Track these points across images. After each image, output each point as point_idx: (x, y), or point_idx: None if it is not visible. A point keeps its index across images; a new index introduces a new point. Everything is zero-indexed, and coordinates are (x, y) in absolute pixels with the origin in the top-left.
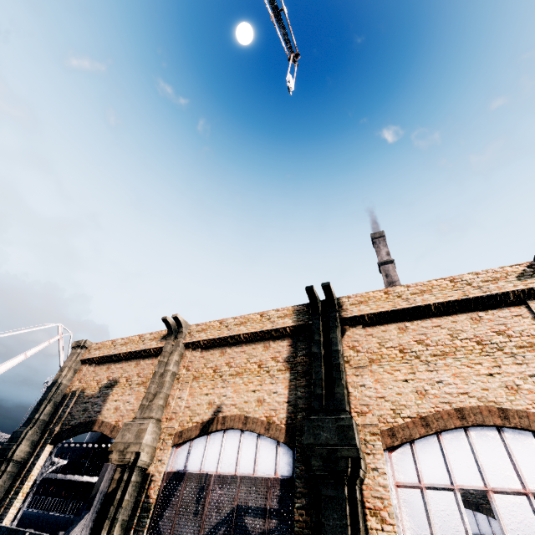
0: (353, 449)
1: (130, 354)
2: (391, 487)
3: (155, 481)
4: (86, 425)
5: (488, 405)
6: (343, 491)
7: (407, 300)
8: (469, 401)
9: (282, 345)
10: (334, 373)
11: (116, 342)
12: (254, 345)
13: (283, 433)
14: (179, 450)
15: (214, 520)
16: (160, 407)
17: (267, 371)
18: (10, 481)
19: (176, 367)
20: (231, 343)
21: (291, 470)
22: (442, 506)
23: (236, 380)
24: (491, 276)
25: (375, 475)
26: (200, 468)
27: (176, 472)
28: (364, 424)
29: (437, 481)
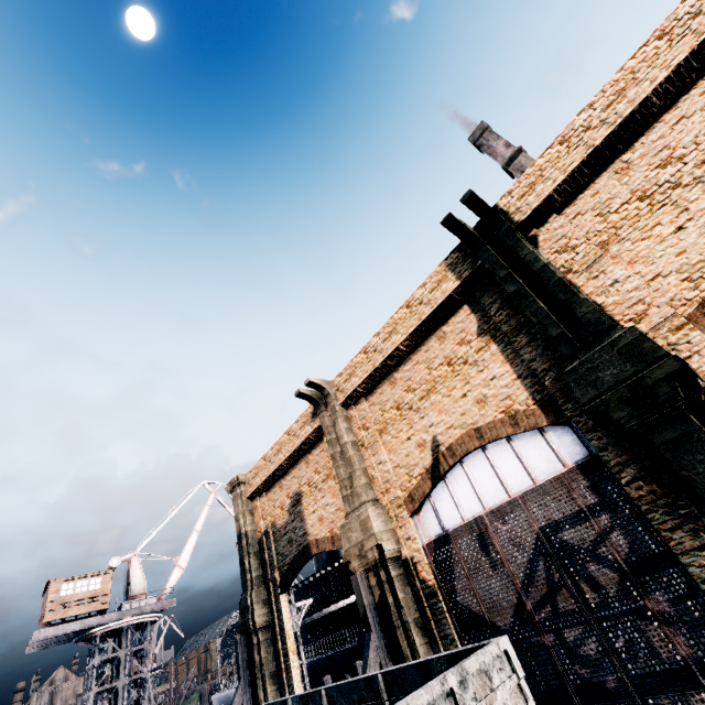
0: (666, 361)
1: (291, 457)
2: None
3: (419, 561)
4: (302, 554)
5: None
6: (688, 421)
7: (604, 123)
8: None
9: (460, 321)
10: (561, 295)
11: (268, 456)
12: (424, 347)
13: (540, 414)
14: (421, 515)
15: (522, 560)
16: (365, 487)
17: (464, 362)
18: (271, 648)
19: (351, 435)
20: (395, 365)
21: (583, 448)
22: None
23: (433, 399)
24: None
25: None
26: (461, 518)
27: (437, 539)
28: (654, 326)
29: None
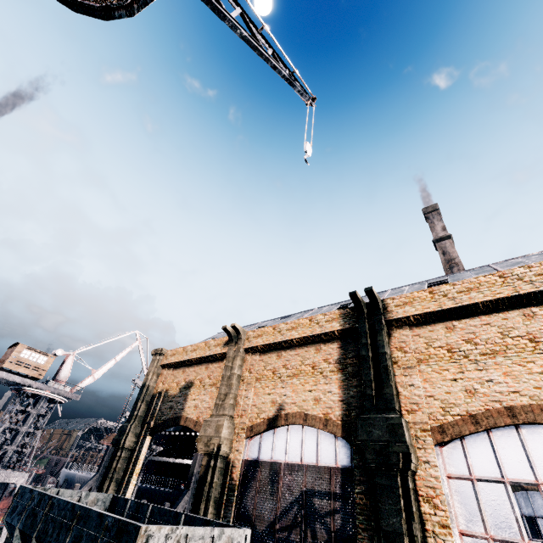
0: (403, 445)
1: (200, 359)
2: (443, 478)
3: (236, 467)
4: (174, 420)
5: (541, 404)
6: (396, 481)
7: (453, 299)
8: (520, 400)
9: (332, 348)
10: (383, 374)
11: (187, 349)
12: (306, 348)
13: (340, 428)
14: (251, 441)
15: (287, 500)
16: (231, 406)
17: (321, 372)
18: (125, 464)
19: (240, 370)
20: (286, 347)
21: (349, 460)
22: (493, 496)
23: (294, 381)
24: None
25: (427, 467)
26: (271, 457)
27: (252, 460)
28: (415, 421)
29: (488, 474)
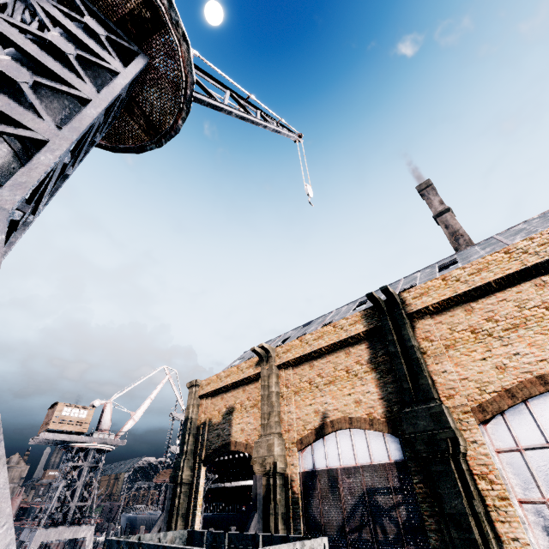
0: (449, 431)
1: (235, 383)
2: (492, 454)
3: (295, 480)
4: (224, 447)
5: None
6: (449, 465)
7: (466, 282)
8: (548, 367)
9: (360, 349)
10: (415, 367)
11: (220, 376)
12: (336, 354)
13: (386, 425)
14: (304, 453)
15: (351, 502)
16: (276, 423)
17: (355, 375)
18: (187, 498)
19: (277, 387)
20: (316, 357)
21: (401, 454)
22: (542, 462)
23: (331, 388)
24: (546, 238)
25: (475, 446)
26: (326, 465)
27: (308, 471)
28: (455, 405)
29: (533, 442)
